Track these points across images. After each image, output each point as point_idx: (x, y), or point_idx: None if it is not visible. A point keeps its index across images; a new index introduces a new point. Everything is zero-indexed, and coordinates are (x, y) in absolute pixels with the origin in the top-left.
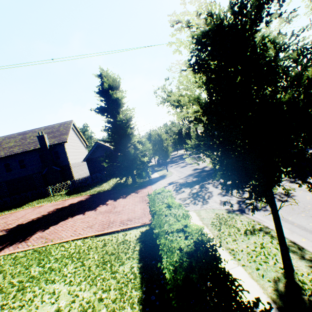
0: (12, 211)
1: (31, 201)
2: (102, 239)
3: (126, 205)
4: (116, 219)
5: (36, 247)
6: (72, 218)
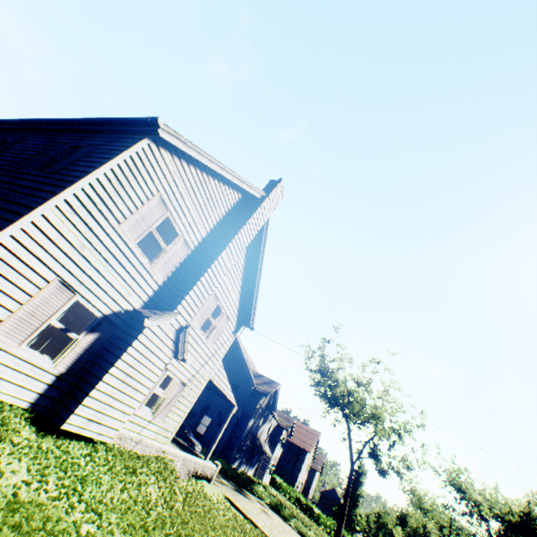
0: None
1: None
2: None
3: None
4: None
5: None
6: None
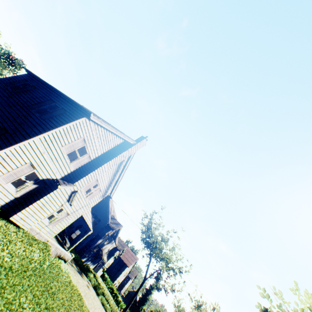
0: None
1: None
2: None
3: None
4: None
5: None
6: None
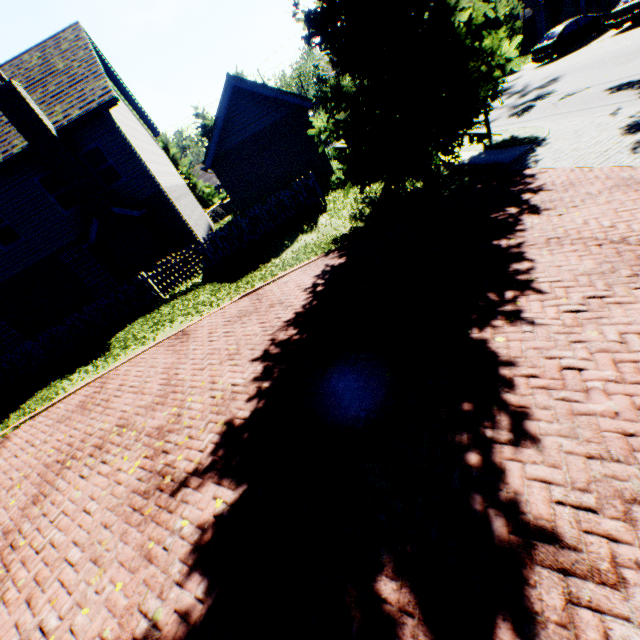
0: (86, 377)
1: (112, 330)
2: None
3: None
4: None
5: None
6: (505, 336)
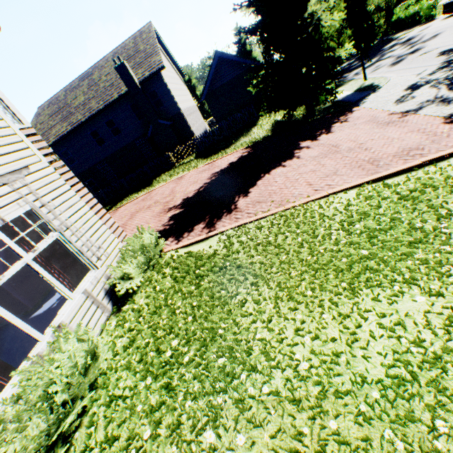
0: (144, 193)
1: (154, 177)
2: (397, 182)
3: (355, 138)
4: (374, 155)
5: (276, 213)
6: (270, 175)
